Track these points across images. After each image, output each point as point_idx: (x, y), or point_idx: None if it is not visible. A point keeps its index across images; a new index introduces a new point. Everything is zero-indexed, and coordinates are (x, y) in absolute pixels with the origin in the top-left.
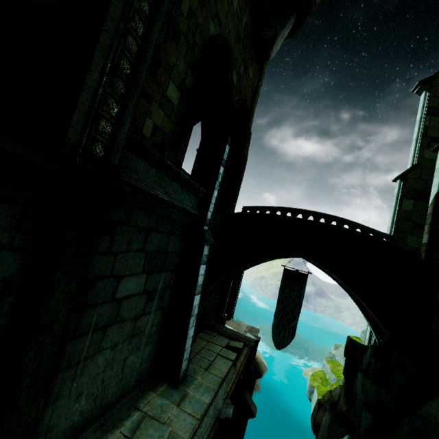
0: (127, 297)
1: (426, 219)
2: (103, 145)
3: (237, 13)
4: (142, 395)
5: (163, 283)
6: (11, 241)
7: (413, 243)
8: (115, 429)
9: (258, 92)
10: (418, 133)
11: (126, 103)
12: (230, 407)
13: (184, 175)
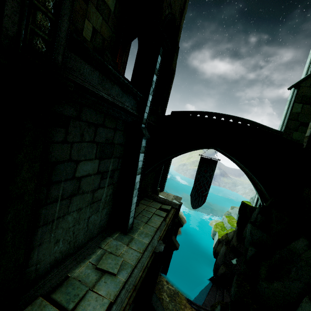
0: (85, 176)
1: (309, 118)
2: (43, 40)
3: None
4: (103, 239)
5: (112, 167)
6: None
7: (297, 137)
8: (86, 260)
9: (186, 8)
10: None
11: None
12: (162, 245)
13: (123, 79)
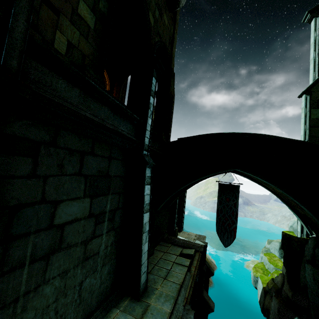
0: (70, 222)
1: None
2: None
3: None
4: (105, 314)
5: (111, 206)
6: None
7: None
8: None
9: (175, 39)
10: (314, 53)
11: None
12: (190, 313)
13: (113, 99)
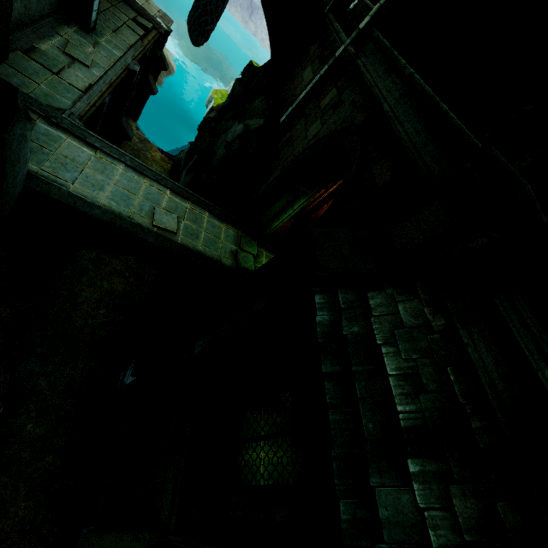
0: None
1: None
2: None
3: None
4: (58, 25)
5: None
6: None
7: None
8: (47, 40)
9: None
10: None
11: None
12: (137, 66)
13: None
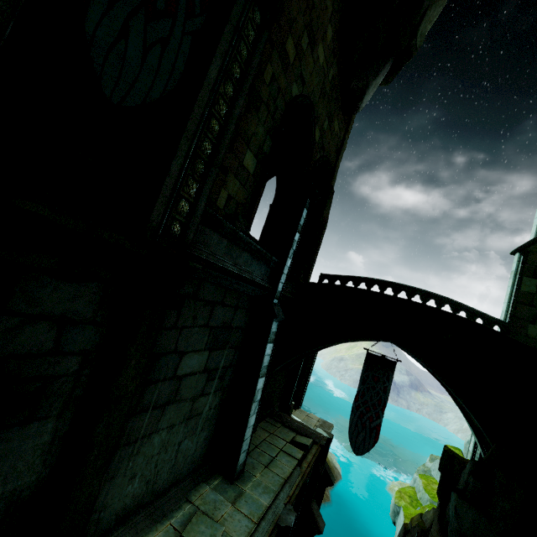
0: (187, 375)
1: None
2: (180, 223)
3: (323, 68)
4: (194, 486)
5: (225, 361)
6: (94, 316)
7: (536, 334)
8: (165, 520)
9: (345, 146)
10: None
11: (205, 181)
12: (291, 514)
13: (255, 245)
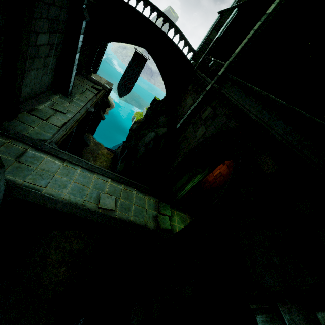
0: (41, 45)
1: None
2: None
3: None
4: (50, 95)
5: (57, 40)
6: None
7: None
8: (43, 103)
9: None
10: None
11: None
12: (93, 109)
13: None
